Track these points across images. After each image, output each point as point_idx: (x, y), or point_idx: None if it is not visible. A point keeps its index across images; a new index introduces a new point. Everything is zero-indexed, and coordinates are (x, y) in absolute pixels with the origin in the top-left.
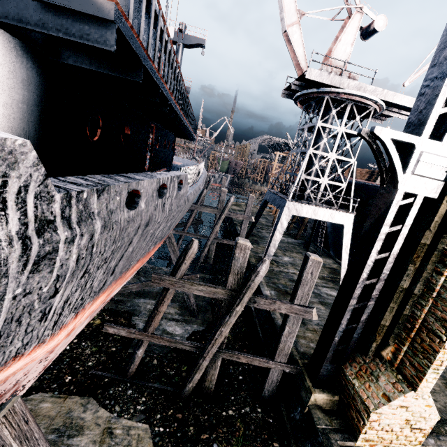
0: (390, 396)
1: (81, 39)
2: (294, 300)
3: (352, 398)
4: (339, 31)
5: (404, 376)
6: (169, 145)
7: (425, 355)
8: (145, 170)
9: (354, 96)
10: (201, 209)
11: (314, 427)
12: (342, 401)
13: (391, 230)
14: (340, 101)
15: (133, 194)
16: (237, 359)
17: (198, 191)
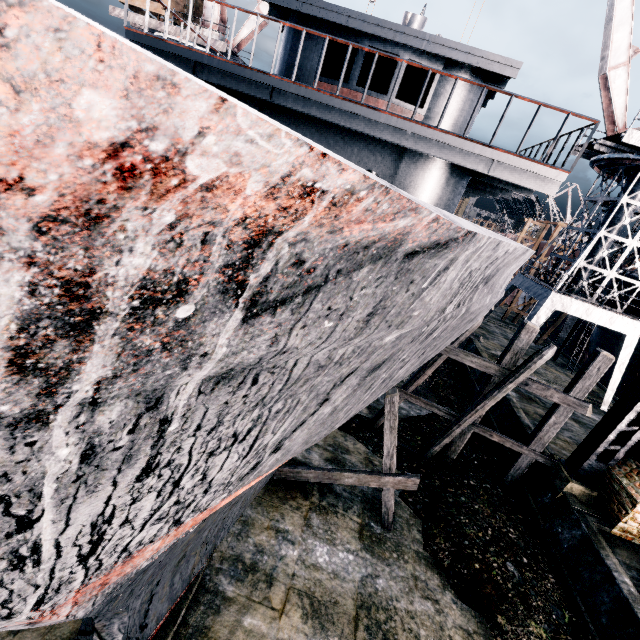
0: None
1: (537, 189)
2: (570, 392)
3: (615, 493)
4: None
5: None
6: None
7: None
8: None
9: None
10: None
11: (568, 508)
12: (601, 497)
13: None
14: None
15: None
16: (489, 436)
17: None
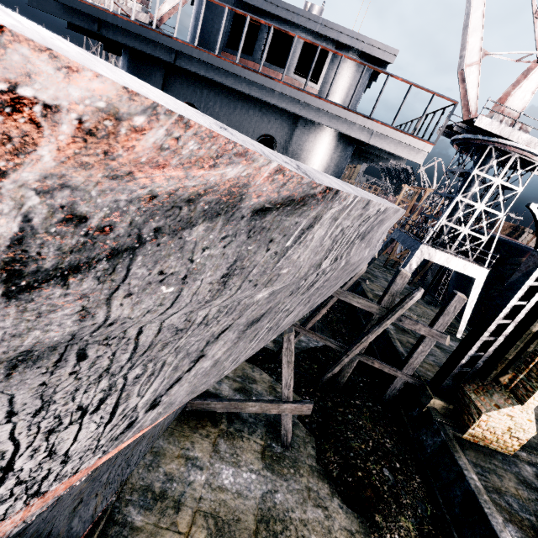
0: (500, 406)
1: (409, 157)
2: (433, 326)
3: (466, 406)
4: (521, 75)
5: (516, 395)
6: None
7: (537, 381)
8: None
9: (522, 151)
10: None
11: (431, 419)
12: (456, 409)
13: (534, 284)
14: (504, 151)
15: None
16: (371, 363)
17: None
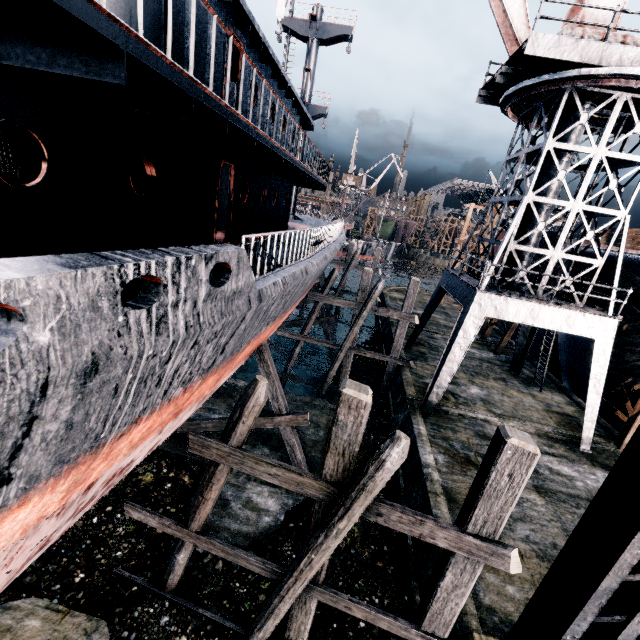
0: None
1: None
2: (466, 525)
3: None
4: None
5: None
6: (276, 198)
7: None
8: (214, 241)
9: (634, 80)
10: (330, 300)
11: None
12: None
13: None
14: (599, 96)
15: (5, 311)
16: (345, 608)
17: (302, 277)
